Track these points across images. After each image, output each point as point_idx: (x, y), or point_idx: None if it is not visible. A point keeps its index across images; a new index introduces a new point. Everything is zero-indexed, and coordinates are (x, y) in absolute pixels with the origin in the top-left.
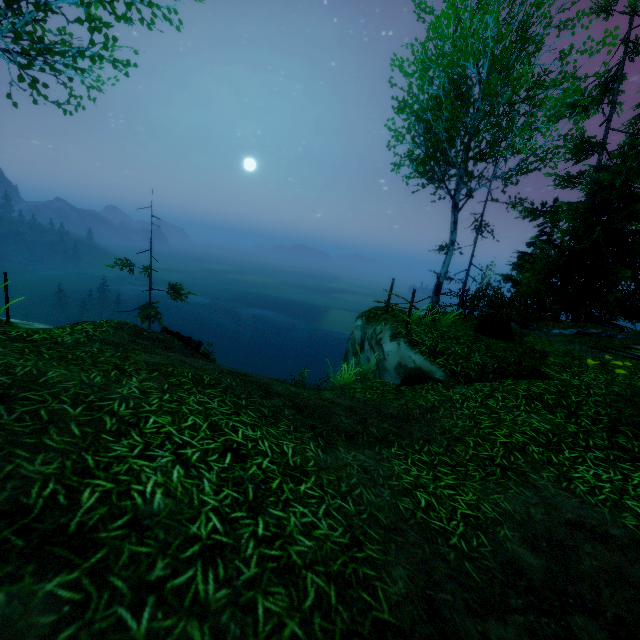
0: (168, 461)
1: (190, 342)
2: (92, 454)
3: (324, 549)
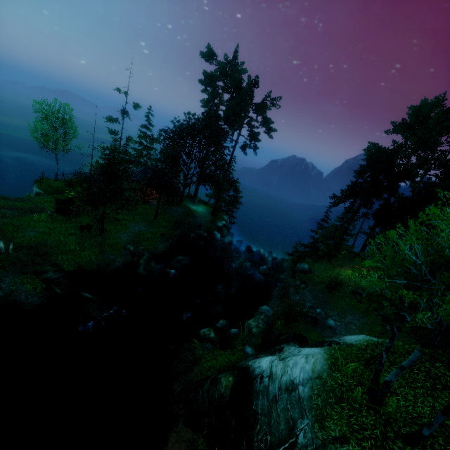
0: None
1: None
2: None
3: (1, 205)
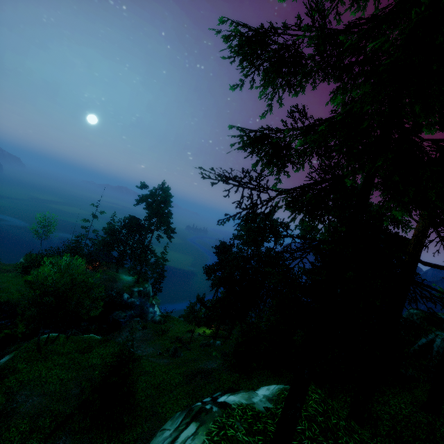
0: None
1: None
2: None
3: None
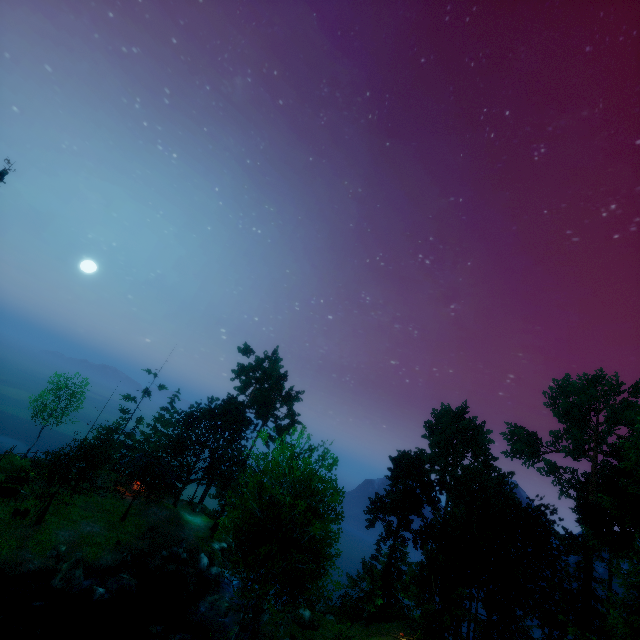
0: None
1: None
2: None
3: None
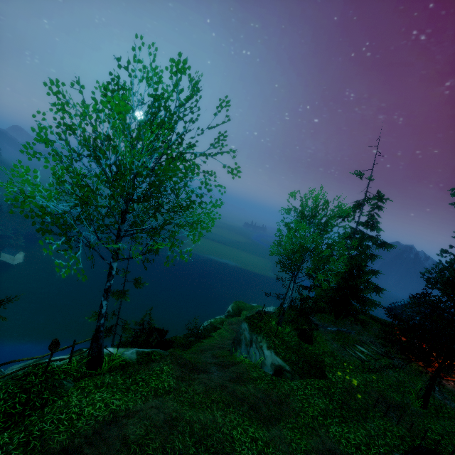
0: (247, 449)
1: (163, 331)
2: (236, 452)
3: None
